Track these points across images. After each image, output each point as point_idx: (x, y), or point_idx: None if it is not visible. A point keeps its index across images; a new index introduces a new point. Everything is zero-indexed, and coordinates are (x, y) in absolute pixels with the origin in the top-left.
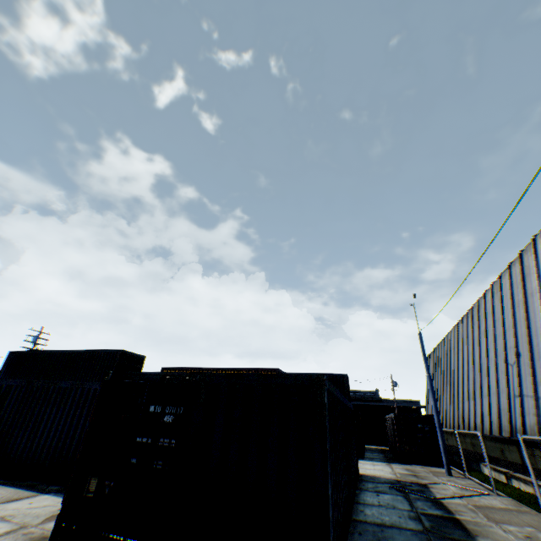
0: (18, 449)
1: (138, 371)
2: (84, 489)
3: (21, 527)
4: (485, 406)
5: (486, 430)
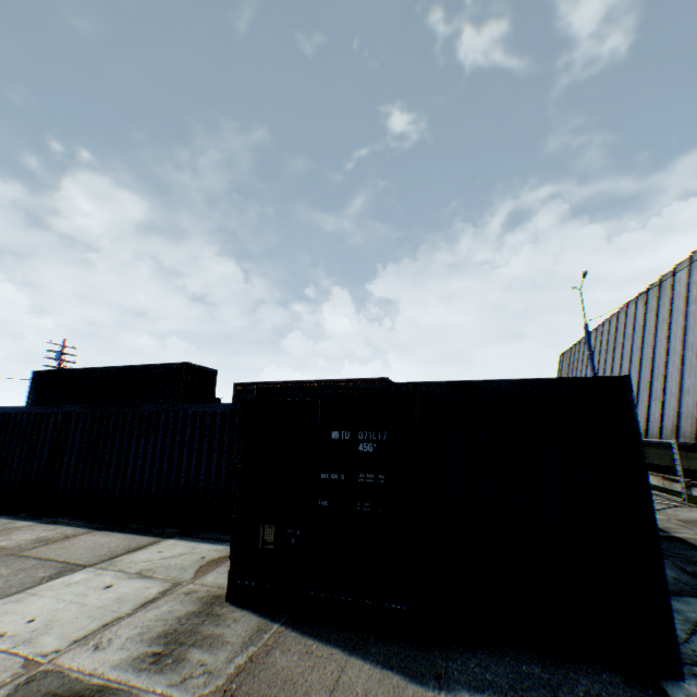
0: (105, 488)
1: (211, 389)
2: (256, 541)
3: (175, 586)
4: (654, 410)
5: (652, 437)
